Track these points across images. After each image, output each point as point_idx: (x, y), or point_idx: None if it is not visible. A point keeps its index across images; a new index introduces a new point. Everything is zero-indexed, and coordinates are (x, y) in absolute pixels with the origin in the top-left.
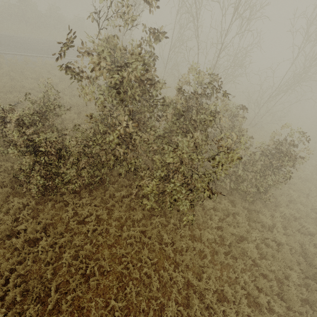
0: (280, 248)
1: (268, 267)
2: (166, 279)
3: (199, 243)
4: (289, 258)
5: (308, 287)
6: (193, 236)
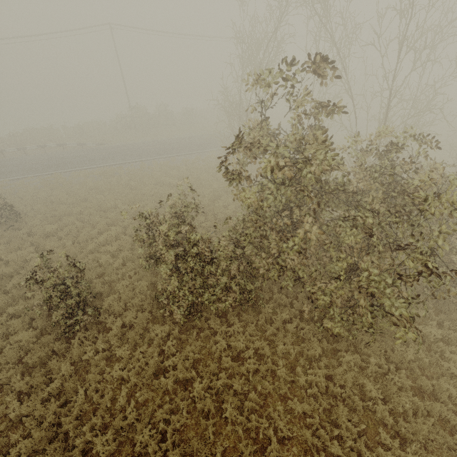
0: None
1: None
2: None
3: (435, 403)
4: None
5: None
6: (418, 390)
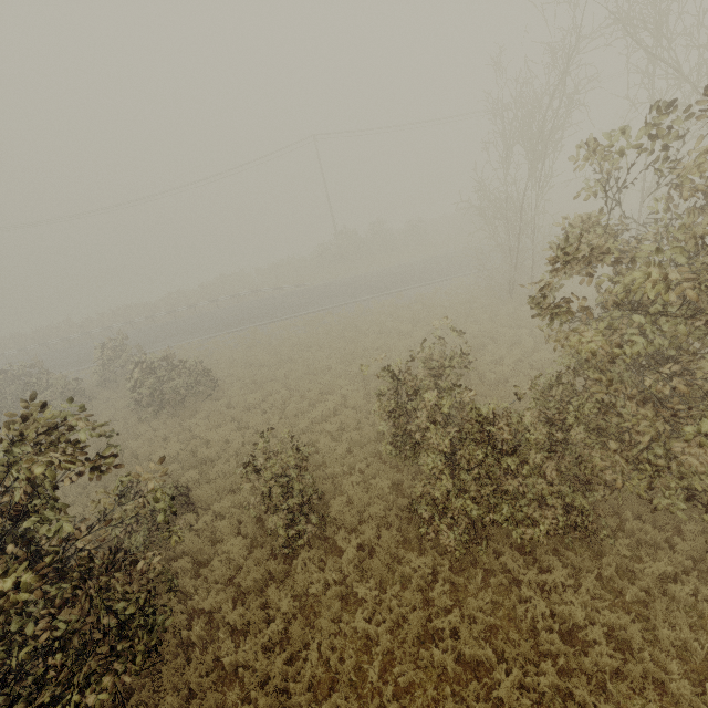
0: None
1: None
2: None
3: None
4: None
5: None
6: None
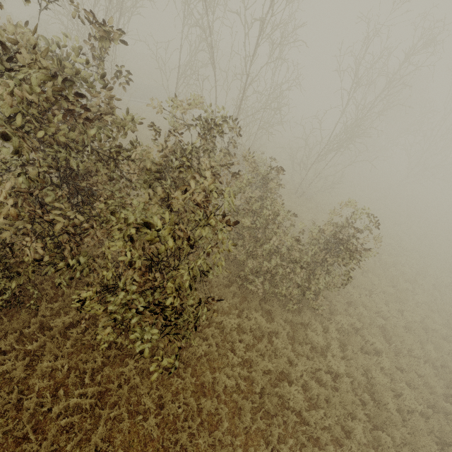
0: (337, 384)
1: (321, 423)
2: None
3: (209, 399)
4: (350, 401)
5: (378, 443)
6: (202, 385)
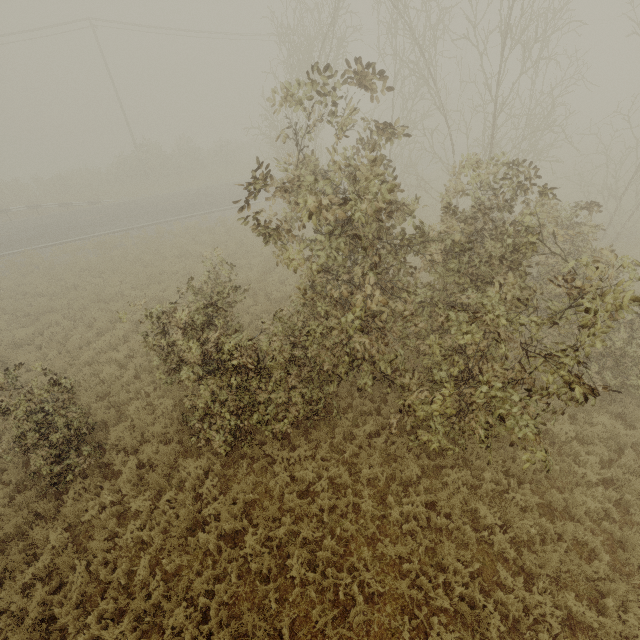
0: None
1: None
2: (513, 610)
3: (568, 522)
4: None
5: None
6: (548, 507)
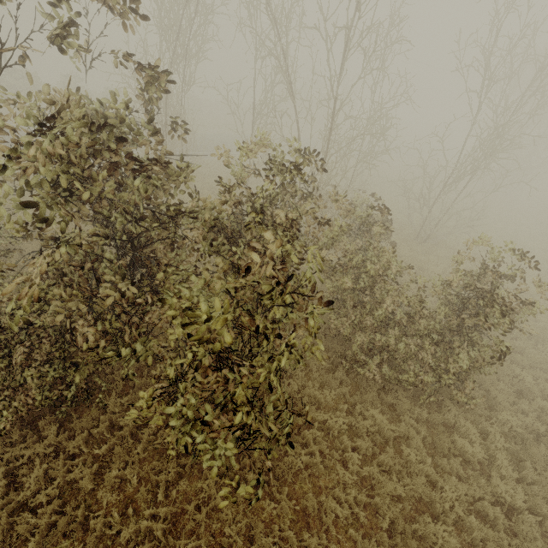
0: (514, 524)
1: None
2: None
3: (314, 535)
4: None
5: None
6: (304, 512)
